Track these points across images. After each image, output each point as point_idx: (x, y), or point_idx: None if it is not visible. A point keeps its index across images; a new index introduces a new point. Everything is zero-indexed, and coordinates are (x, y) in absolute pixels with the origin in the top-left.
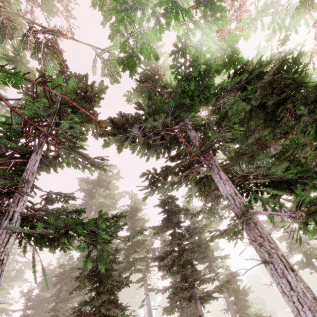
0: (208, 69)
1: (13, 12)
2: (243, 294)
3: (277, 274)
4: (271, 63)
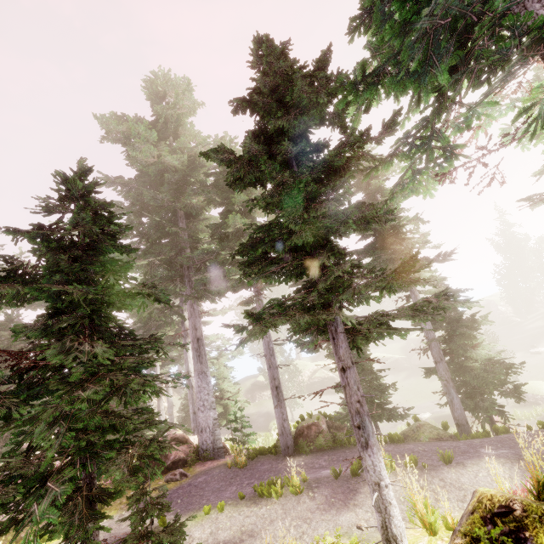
0: None
1: None
2: (469, 327)
3: None
4: None
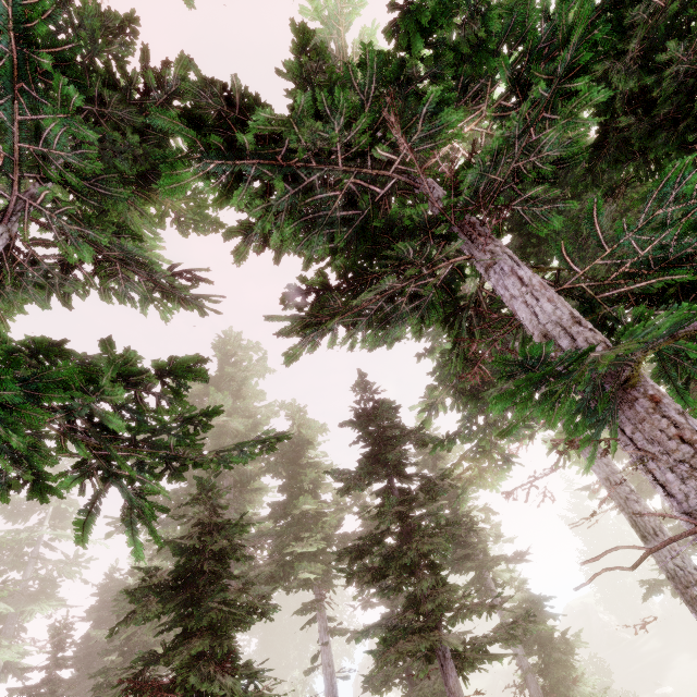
0: None
1: None
2: (563, 650)
3: None
4: None
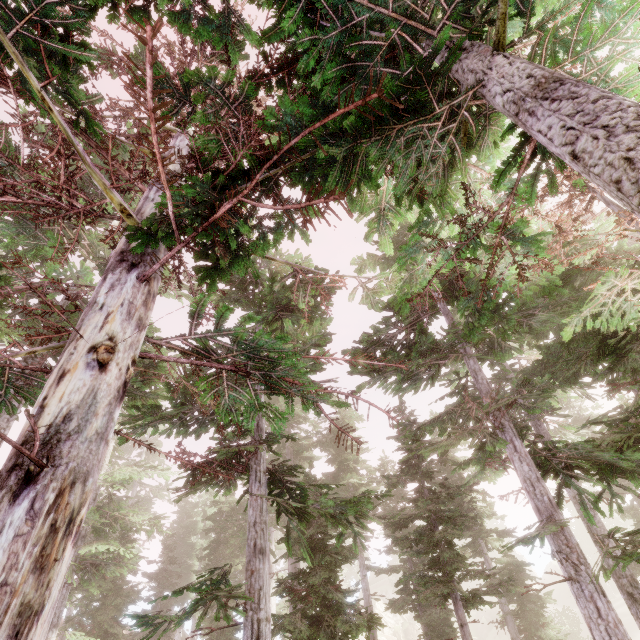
0: (509, 297)
1: (283, 262)
2: (536, 603)
3: (583, 596)
4: (619, 255)
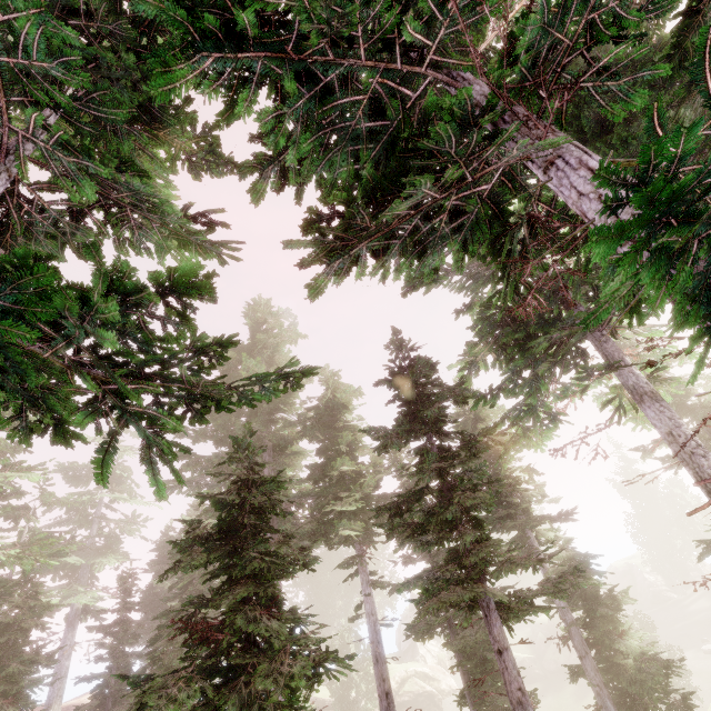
0: None
1: None
2: (610, 606)
3: None
4: None
